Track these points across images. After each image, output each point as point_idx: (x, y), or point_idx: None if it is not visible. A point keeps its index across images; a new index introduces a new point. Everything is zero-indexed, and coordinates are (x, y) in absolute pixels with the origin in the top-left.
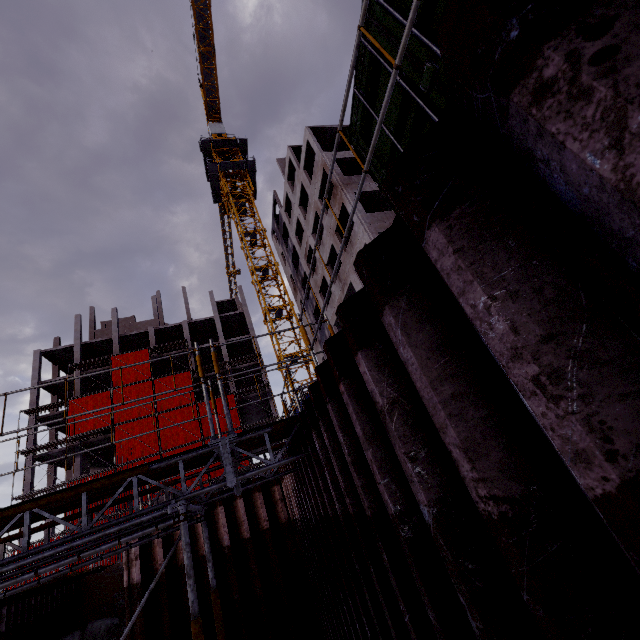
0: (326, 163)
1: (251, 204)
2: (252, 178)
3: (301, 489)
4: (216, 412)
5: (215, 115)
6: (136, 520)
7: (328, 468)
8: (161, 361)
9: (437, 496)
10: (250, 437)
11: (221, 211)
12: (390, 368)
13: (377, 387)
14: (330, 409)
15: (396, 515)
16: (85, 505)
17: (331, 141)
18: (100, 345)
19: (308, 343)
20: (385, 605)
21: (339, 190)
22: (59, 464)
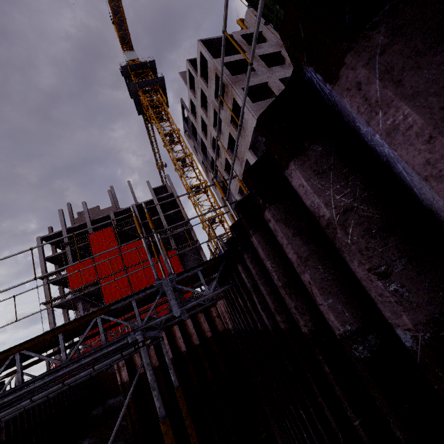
0: (217, 68)
1: (165, 111)
2: (163, 91)
3: (232, 309)
4: (159, 260)
5: (128, 45)
6: (104, 350)
7: (255, 293)
8: (122, 234)
9: (429, 318)
10: (187, 276)
11: (145, 121)
12: (336, 171)
13: (320, 197)
14: (254, 241)
15: (346, 335)
16: (62, 343)
17: (218, 50)
18: (79, 228)
19: (223, 195)
20: (325, 404)
21: (229, 88)
22: (69, 308)
